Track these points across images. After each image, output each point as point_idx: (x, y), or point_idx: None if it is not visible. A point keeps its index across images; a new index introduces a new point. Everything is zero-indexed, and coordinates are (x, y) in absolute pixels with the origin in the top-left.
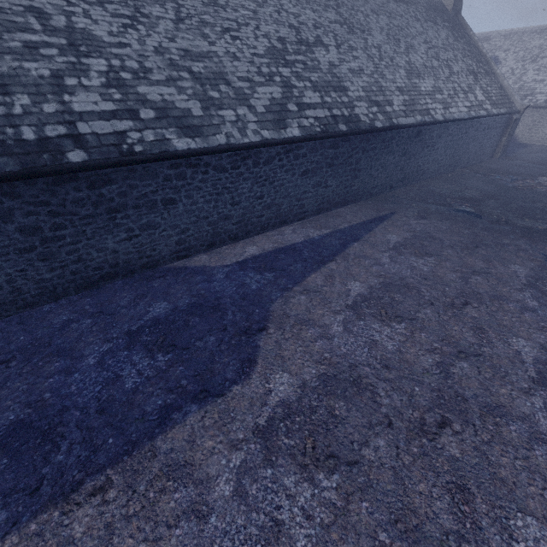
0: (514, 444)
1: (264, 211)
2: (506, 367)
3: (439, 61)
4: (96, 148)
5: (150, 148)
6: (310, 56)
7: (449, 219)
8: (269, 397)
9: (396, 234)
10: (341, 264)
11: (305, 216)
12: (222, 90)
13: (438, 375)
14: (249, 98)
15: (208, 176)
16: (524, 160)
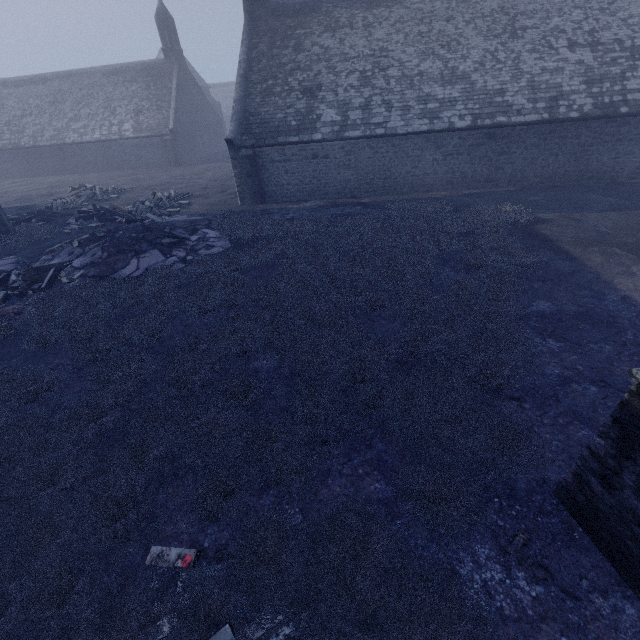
0: None
1: None
2: None
3: None
4: (633, 106)
5: None
6: None
7: None
8: None
9: None
10: None
11: None
12: None
13: None
14: None
15: None
16: None
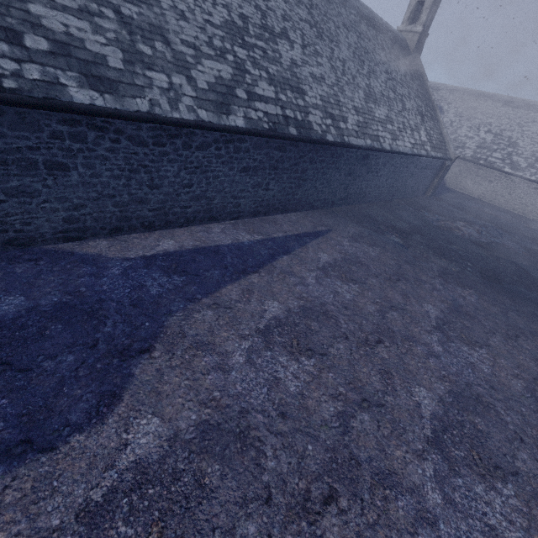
0: (399, 527)
1: (191, 202)
2: (405, 422)
3: (395, 94)
4: None
5: (31, 88)
6: (272, 46)
7: (379, 246)
8: (122, 454)
9: (327, 253)
10: (264, 278)
11: (240, 216)
12: (157, 47)
13: (337, 429)
14: (191, 68)
15: (119, 146)
16: (448, 203)
